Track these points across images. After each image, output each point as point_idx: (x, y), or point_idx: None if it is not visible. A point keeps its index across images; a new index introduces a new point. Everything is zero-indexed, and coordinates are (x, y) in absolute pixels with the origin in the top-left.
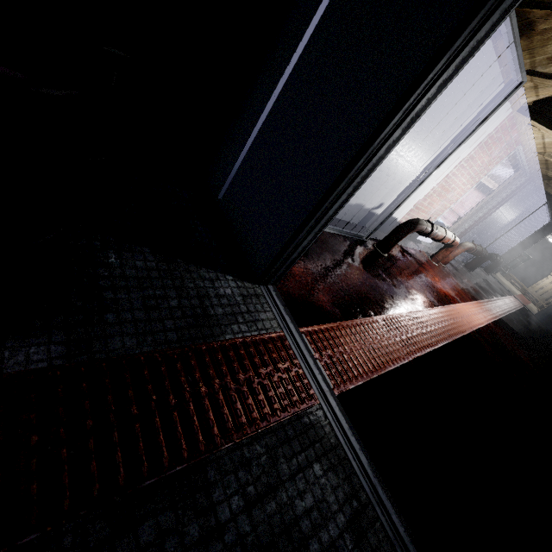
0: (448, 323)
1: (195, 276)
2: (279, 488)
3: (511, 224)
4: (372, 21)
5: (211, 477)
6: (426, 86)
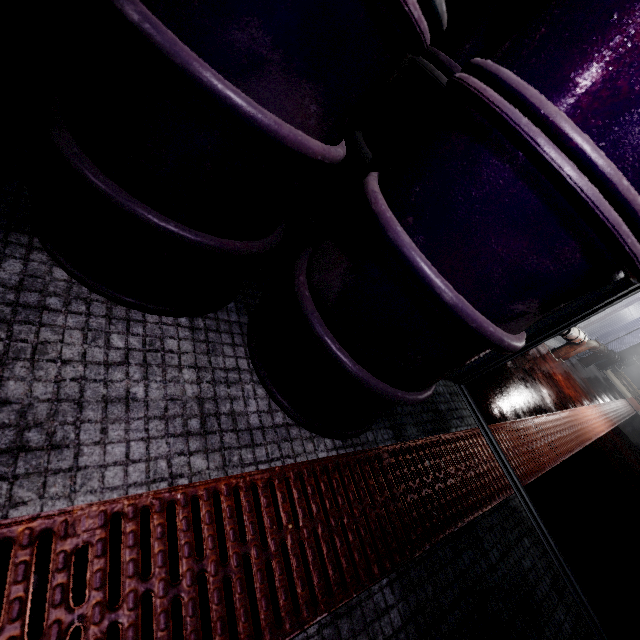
0: (577, 428)
1: None
2: (511, 550)
3: (637, 324)
4: None
5: (480, 533)
6: None
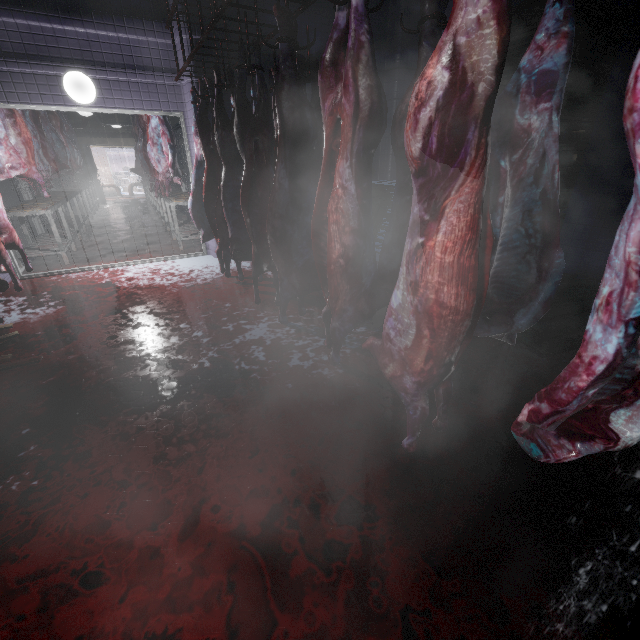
0: None
1: None
2: None
3: None
4: None
5: None
6: None
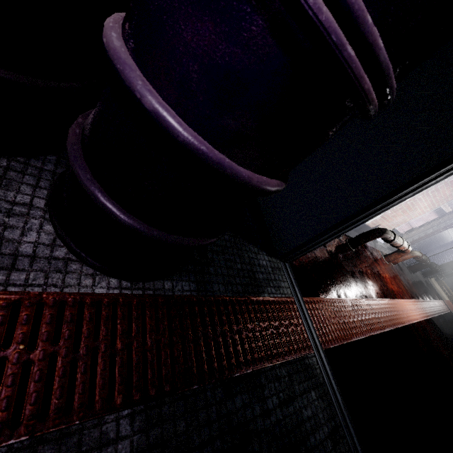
0: (393, 313)
1: (247, 249)
2: (294, 399)
3: None
4: (407, 119)
5: (263, 381)
6: (438, 174)
